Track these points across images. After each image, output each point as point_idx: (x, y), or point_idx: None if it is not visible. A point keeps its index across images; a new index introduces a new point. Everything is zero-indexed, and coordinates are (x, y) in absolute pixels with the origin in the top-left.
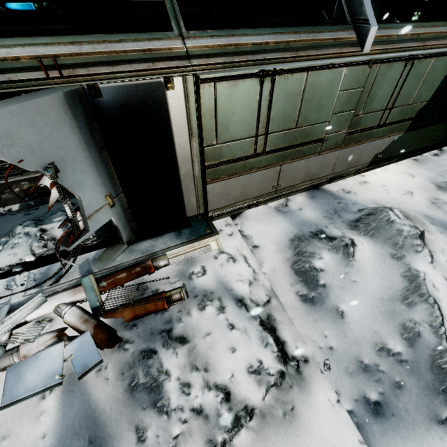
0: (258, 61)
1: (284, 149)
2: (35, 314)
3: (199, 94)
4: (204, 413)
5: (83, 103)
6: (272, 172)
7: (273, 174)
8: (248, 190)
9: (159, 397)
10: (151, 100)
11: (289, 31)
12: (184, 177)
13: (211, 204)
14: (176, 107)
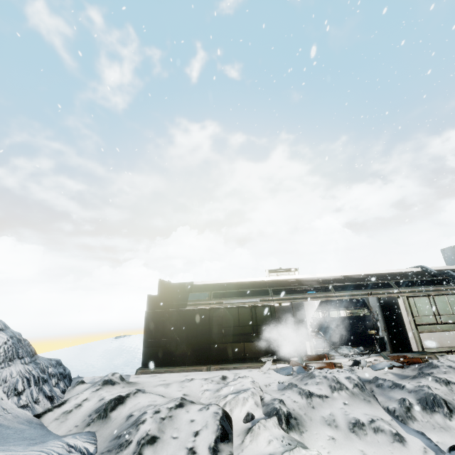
0: (424, 293)
1: (452, 323)
2: (367, 360)
3: (408, 300)
4: (452, 367)
5: (378, 300)
6: (451, 333)
7: (453, 335)
8: (442, 341)
9: (432, 365)
10: (393, 301)
11: (432, 286)
12: (407, 329)
13: (424, 344)
14: (401, 304)
